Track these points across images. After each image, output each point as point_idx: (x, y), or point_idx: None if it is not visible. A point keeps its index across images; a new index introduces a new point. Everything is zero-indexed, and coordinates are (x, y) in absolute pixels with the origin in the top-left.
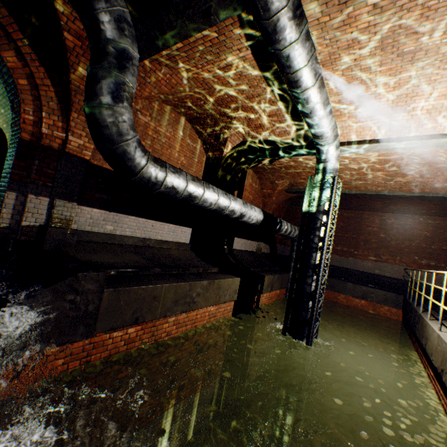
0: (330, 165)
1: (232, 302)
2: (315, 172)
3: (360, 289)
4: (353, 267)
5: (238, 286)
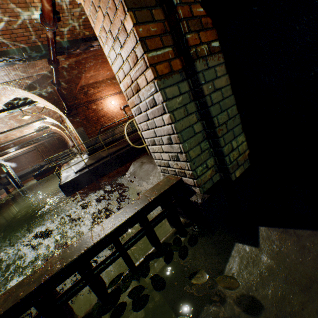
0: (4, 163)
1: (6, 192)
2: (2, 165)
3: (32, 175)
4: (28, 171)
5: (5, 190)
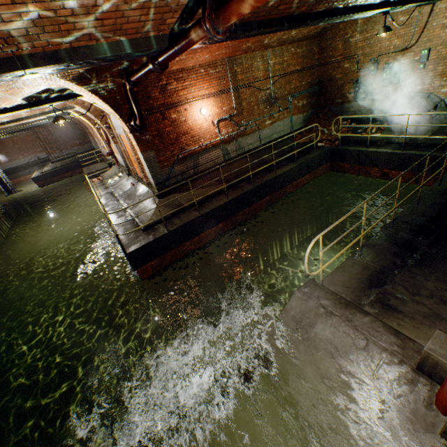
0: None
1: None
2: None
3: (26, 172)
4: (19, 164)
5: None
